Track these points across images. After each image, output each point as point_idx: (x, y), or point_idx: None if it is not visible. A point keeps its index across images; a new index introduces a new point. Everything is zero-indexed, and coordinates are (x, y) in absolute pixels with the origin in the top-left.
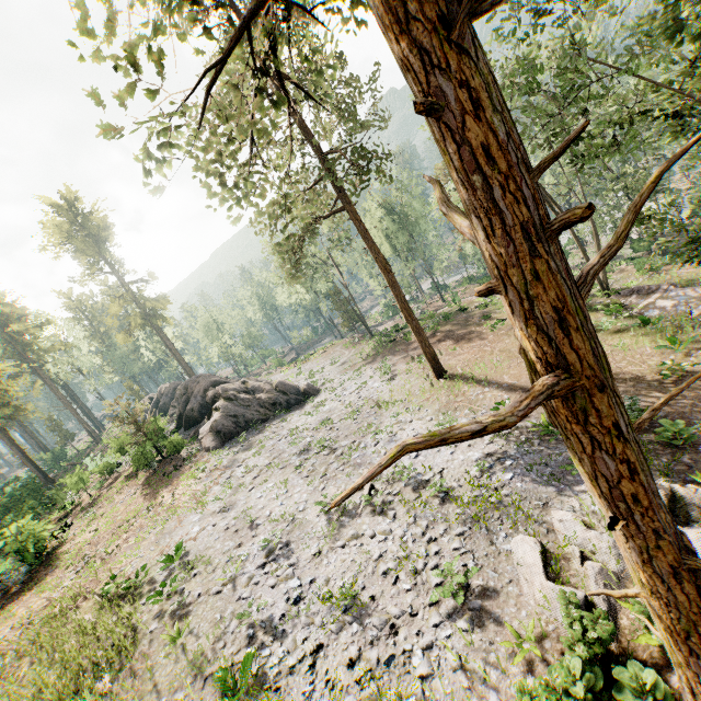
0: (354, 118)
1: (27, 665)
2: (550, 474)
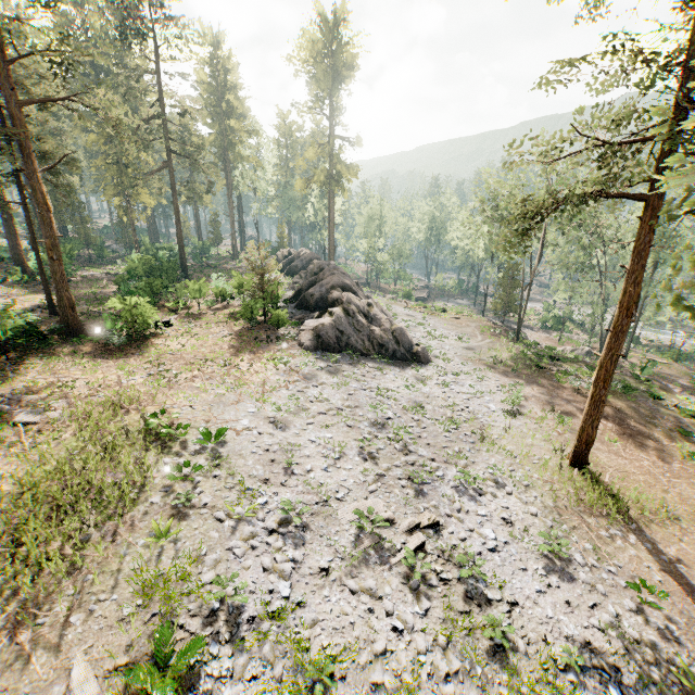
0: None
1: (70, 432)
2: None
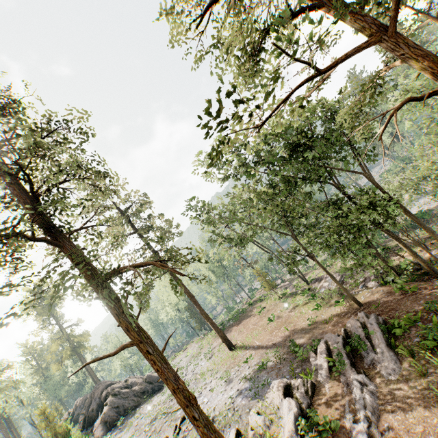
0: (170, 233)
1: None
2: (256, 392)
